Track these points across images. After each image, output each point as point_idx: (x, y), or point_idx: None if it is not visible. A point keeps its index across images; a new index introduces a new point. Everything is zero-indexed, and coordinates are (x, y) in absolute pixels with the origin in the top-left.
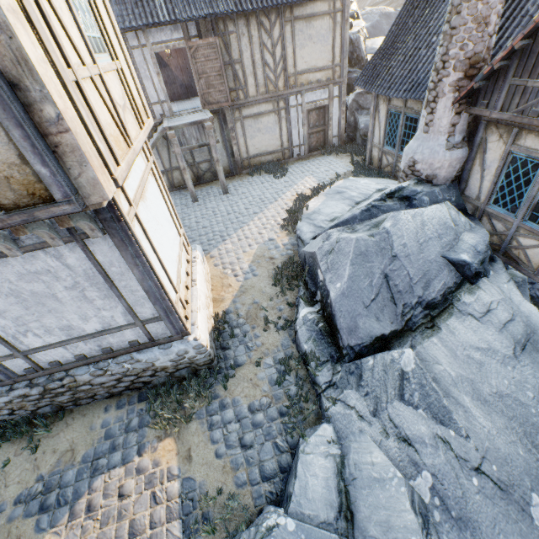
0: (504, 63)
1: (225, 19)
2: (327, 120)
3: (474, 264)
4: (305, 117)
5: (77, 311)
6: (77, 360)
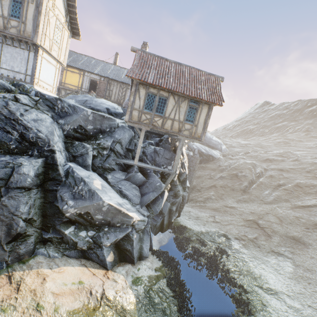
0: None
1: (112, 81)
2: None
3: (111, 110)
4: None
5: (18, 64)
6: (7, 76)
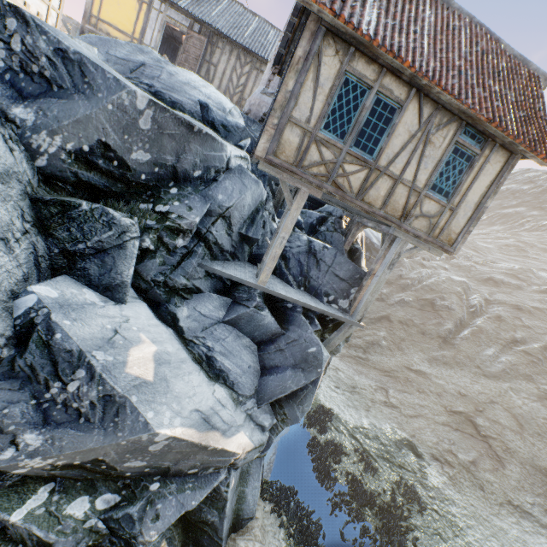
0: (289, 35)
1: (219, 39)
2: None
3: (214, 114)
4: None
5: None
6: None
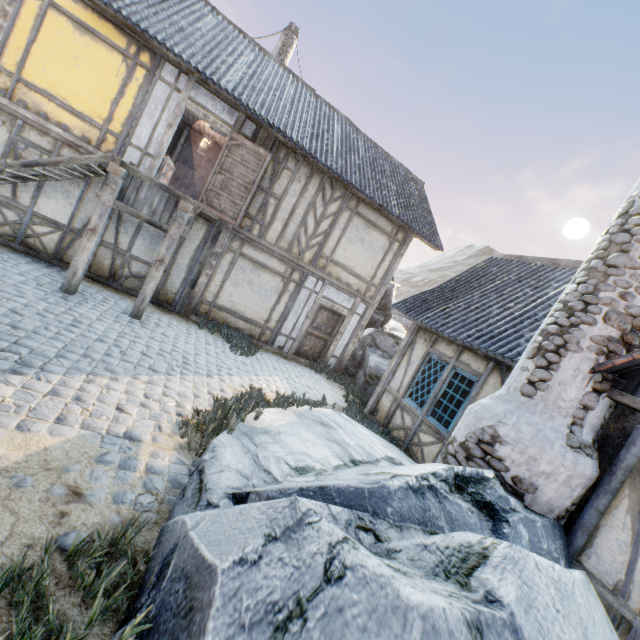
0: None
1: (290, 153)
2: (336, 331)
3: None
4: (314, 309)
5: None
6: None
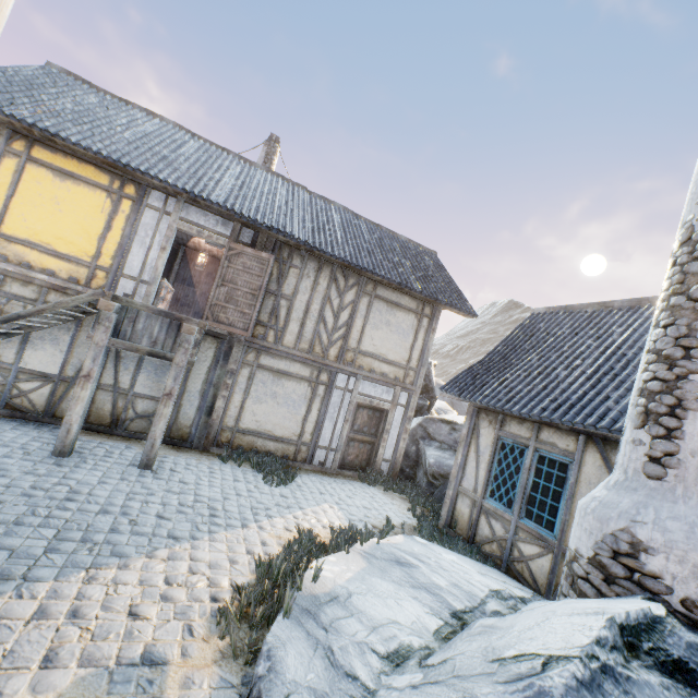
0: None
1: (293, 251)
2: (381, 430)
3: None
4: (351, 410)
5: None
6: None
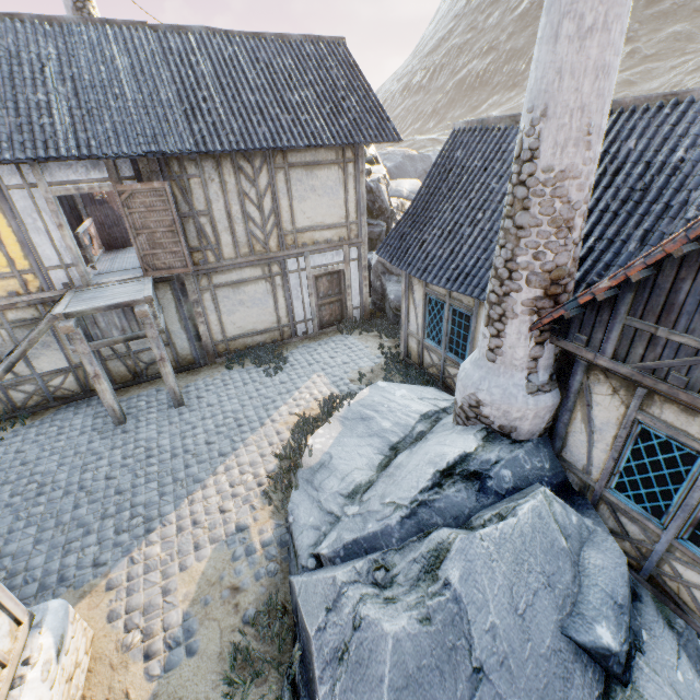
0: (611, 293)
1: (181, 159)
2: (343, 287)
3: (623, 644)
4: (311, 285)
5: None
6: None
